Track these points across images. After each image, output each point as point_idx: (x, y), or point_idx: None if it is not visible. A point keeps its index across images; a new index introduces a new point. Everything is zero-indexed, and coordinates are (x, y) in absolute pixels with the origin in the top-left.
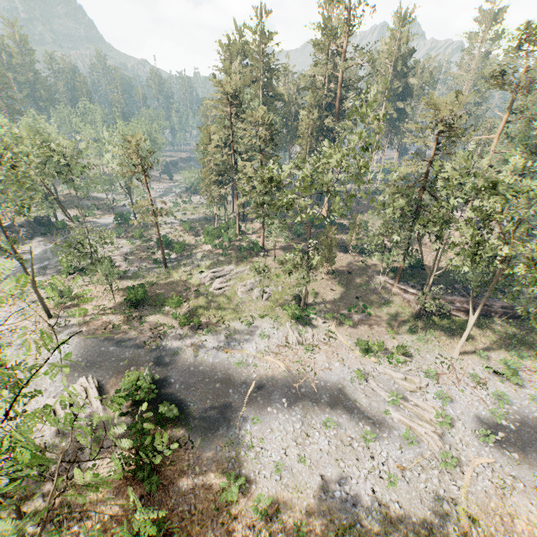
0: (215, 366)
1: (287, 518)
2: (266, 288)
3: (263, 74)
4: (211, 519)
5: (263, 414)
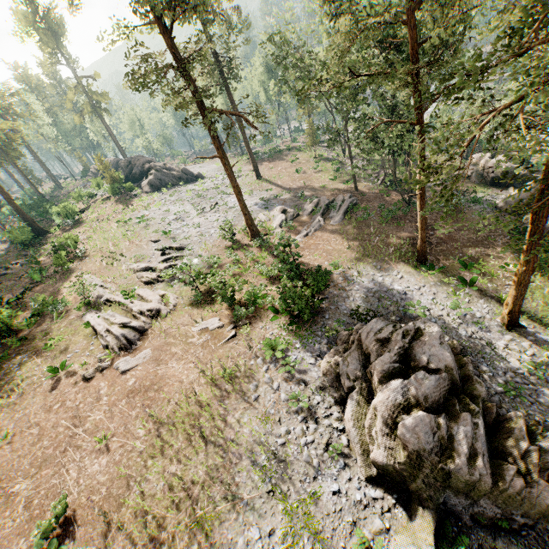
0: None
1: None
2: None
3: None
4: None
5: None
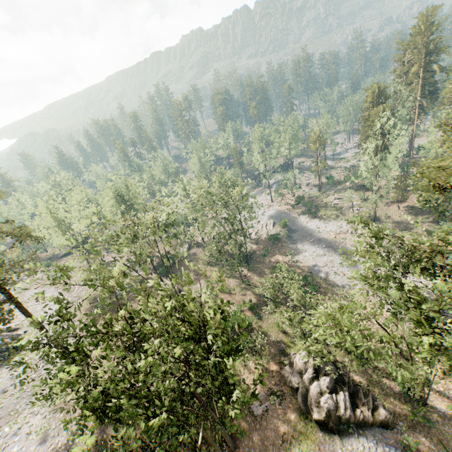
0: (310, 229)
1: (297, 264)
2: (360, 208)
3: (424, 57)
4: (281, 256)
5: (313, 246)
